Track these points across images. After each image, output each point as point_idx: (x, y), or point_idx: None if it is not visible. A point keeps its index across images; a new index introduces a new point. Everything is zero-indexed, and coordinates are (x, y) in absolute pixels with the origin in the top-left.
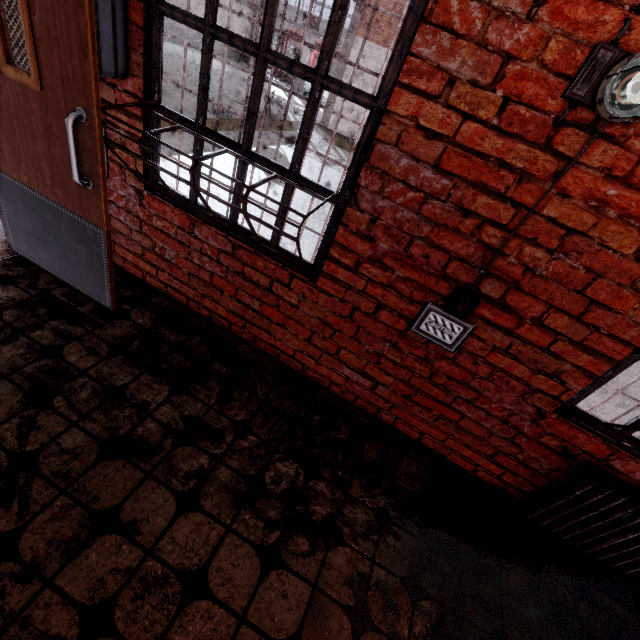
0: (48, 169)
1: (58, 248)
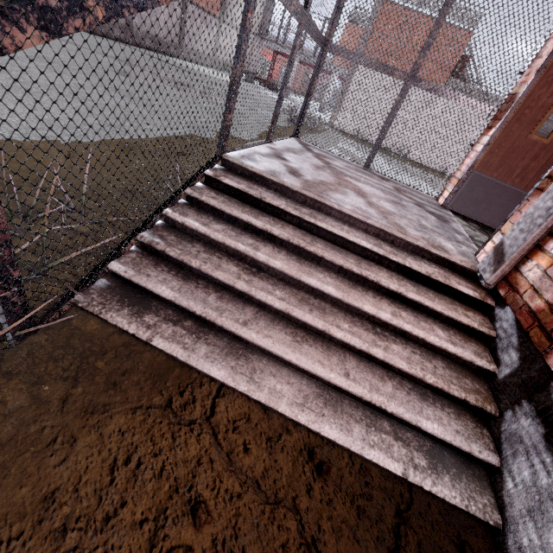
0: (518, 171)
1: (488, 204)
